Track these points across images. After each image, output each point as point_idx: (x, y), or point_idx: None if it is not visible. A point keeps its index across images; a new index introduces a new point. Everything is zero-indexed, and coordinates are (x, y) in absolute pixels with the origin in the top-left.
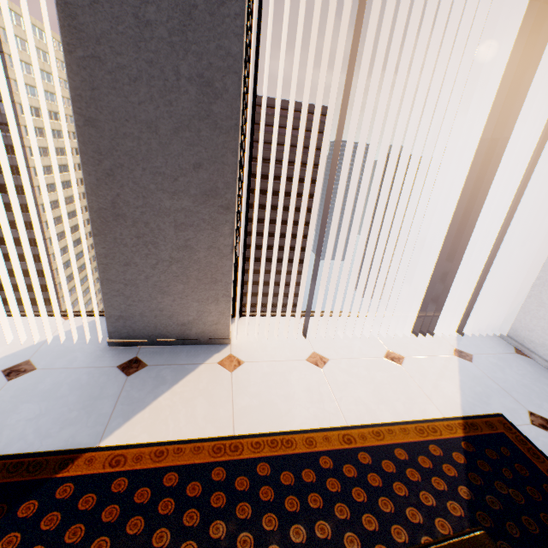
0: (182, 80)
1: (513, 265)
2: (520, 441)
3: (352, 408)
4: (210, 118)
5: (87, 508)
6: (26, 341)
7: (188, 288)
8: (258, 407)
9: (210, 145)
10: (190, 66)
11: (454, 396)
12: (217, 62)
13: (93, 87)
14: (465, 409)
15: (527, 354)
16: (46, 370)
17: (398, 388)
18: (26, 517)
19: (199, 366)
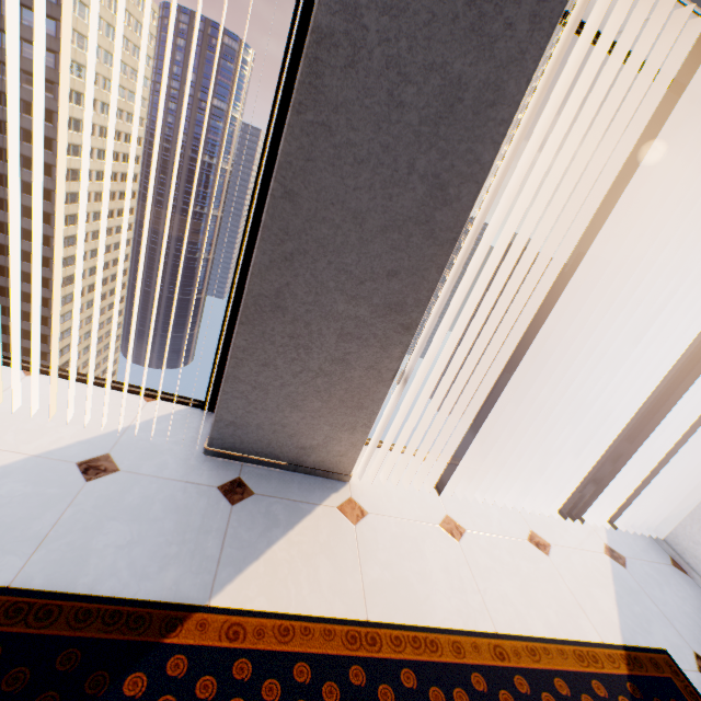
0: (414, 175)
1: (689, 458)
2: (690, 693)
3: (499, 608)
4: (428, 224)
5: (207, 696)
6: (102, 424)
7: (326, 407)
8: (391, 583)
9: (416, 253)
10: (429, 162)
11: (611, 613)
12: (460, 166)
13: (309, 158)
14: (625, 635)
15: (685, 569)
16: (132, 474)
17: (548, 589)
18: (135, 697)
19: (315, 507)
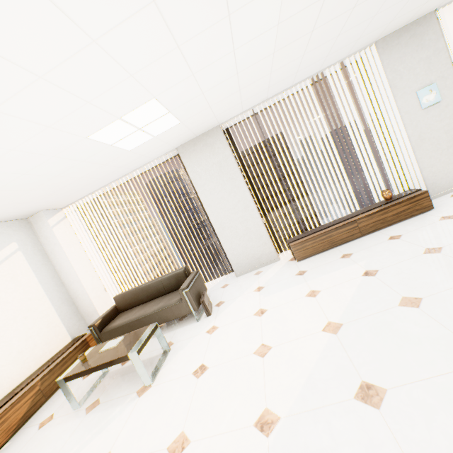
0: None
1: None
2: None
3: None
4: None
5: None
6: None
7: None
8: None
9: None
10: None
11: None
12: None
13: None
14: None
15: None
16: None
17: None
18: None
19: None
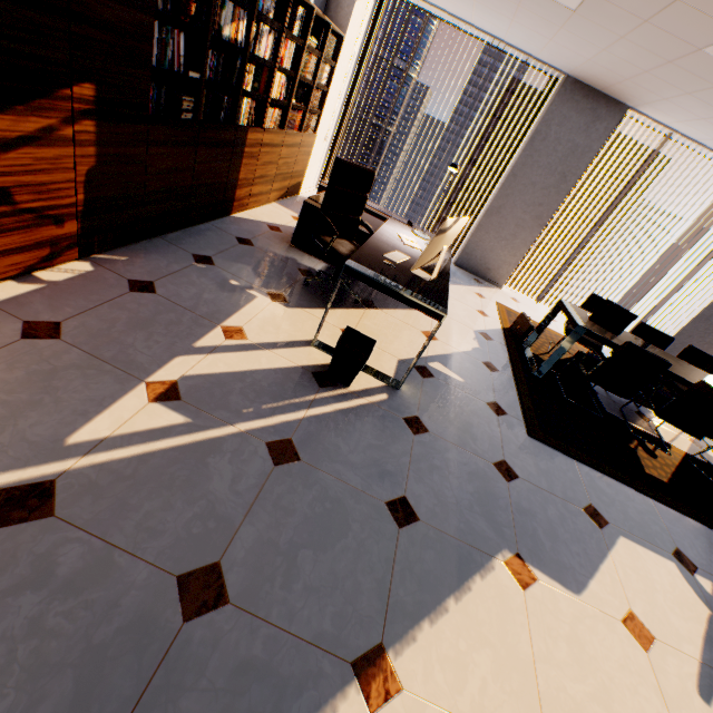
0: None
1: None
2: None
3: None
4: None
5: None
6: None
7: None
8: None
9: None
10: None
11: None
12: None
13: None
14: None
15: None
16: None
17: None
18: None
19: None
